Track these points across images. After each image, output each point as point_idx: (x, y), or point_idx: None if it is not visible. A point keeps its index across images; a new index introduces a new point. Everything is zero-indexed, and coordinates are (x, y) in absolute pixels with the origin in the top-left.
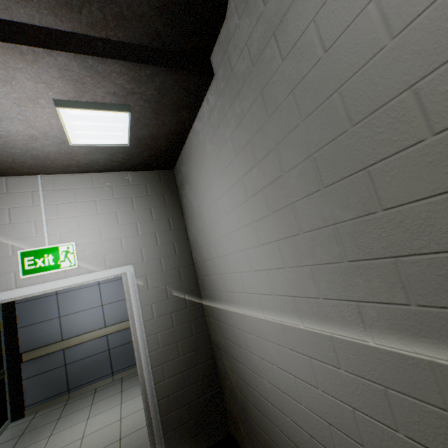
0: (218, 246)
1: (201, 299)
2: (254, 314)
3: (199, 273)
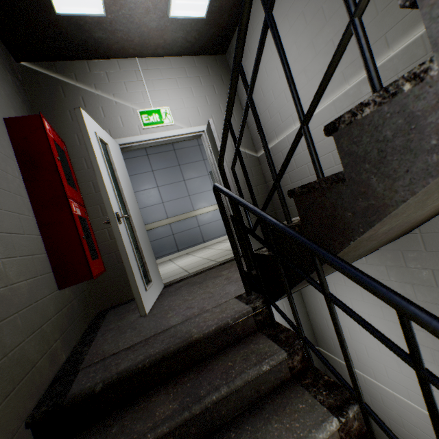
0: (354, 334)
1: (317, 345)
2: (398, 394)
3: (317, 329)
